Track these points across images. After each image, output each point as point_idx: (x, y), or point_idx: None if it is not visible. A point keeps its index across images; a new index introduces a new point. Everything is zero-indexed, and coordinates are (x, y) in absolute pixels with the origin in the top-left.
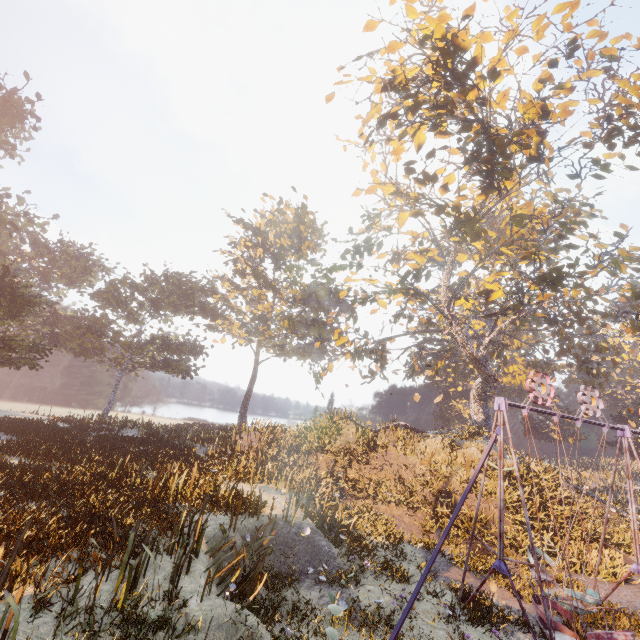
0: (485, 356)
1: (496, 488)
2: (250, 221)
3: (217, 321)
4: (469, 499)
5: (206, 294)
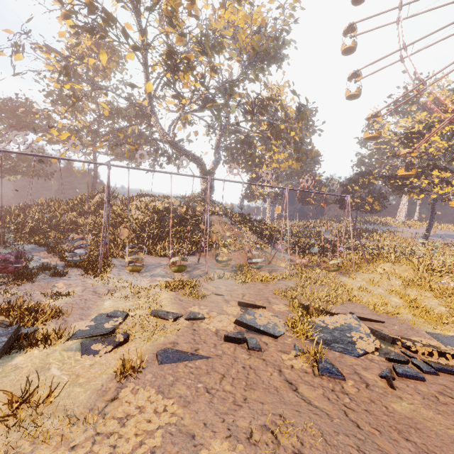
0: (217, 144)
1: (136, 219)
2: (48, 46)
3: (48, 136)
4: (123, 226)
5: (27, 115)
